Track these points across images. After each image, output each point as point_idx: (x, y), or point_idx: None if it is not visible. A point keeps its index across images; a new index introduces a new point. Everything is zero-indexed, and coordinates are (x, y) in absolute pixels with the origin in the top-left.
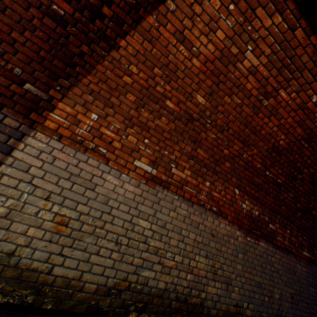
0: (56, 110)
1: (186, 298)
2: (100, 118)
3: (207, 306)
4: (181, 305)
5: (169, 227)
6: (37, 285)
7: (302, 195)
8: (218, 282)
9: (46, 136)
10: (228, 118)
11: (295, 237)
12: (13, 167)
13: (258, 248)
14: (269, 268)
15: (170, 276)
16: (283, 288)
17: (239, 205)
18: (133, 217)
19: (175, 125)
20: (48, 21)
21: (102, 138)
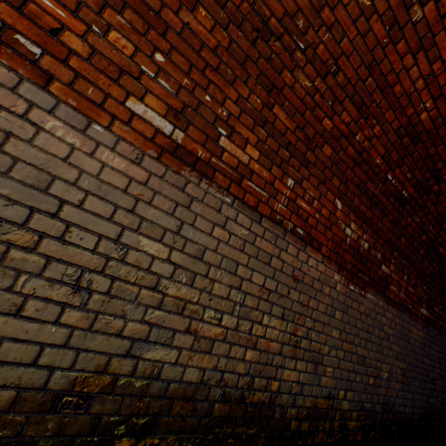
0: None
1: (244, 395)
2: None
3: (281, 404)
4: (233, 410)
5: (211, 258)
6: None
7: (432, 221)
8: (301, 360)
9: None
10: (340, 45)
11: (414, 287)
12: None
13: (365, 303)
14: (377, 334)
15: (211, 356)
16: (393, 362)
17: (341, 229)
18: (124, 230)
19: (229, 38)
20: None
21: (27, 13)
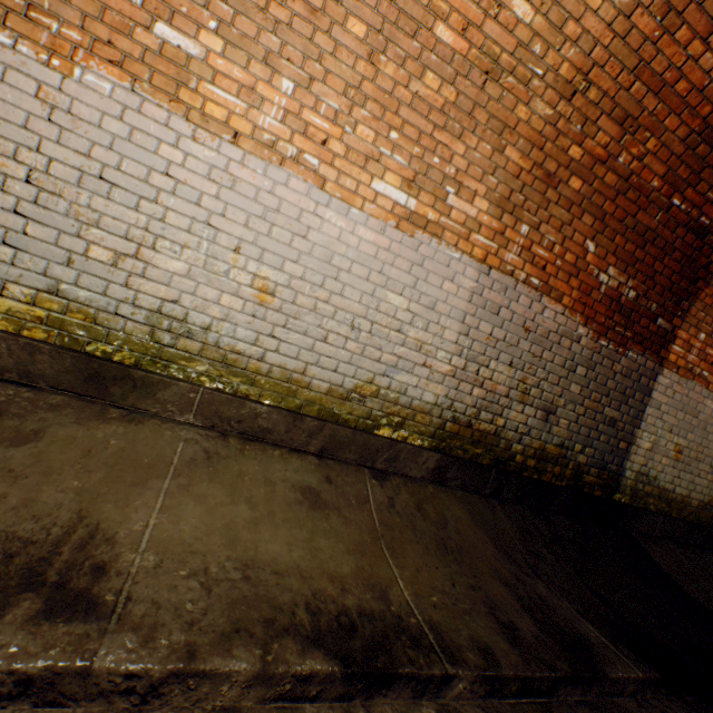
0: (675, 340)
1: None
2: (706, 337)
3: None
4: None
5: None
6: (667, 500)
7: None
8: None
9: (668, 371)
10: None
11: None
12: (651, 407)
13: None
14: None
15: None
16: None
17: None
18: None
19: None
20: (687, 237)
21: (705, 360)
